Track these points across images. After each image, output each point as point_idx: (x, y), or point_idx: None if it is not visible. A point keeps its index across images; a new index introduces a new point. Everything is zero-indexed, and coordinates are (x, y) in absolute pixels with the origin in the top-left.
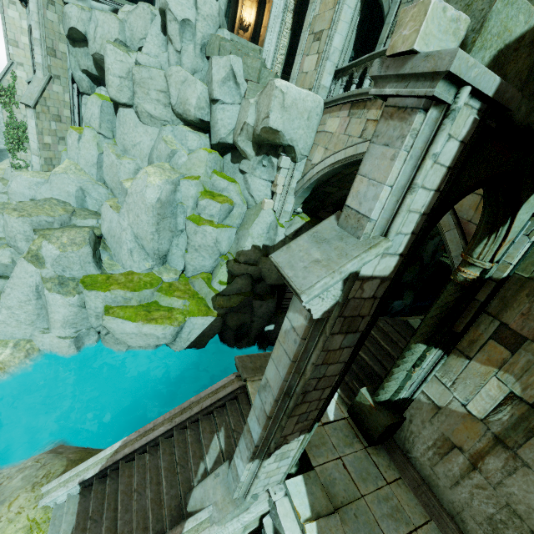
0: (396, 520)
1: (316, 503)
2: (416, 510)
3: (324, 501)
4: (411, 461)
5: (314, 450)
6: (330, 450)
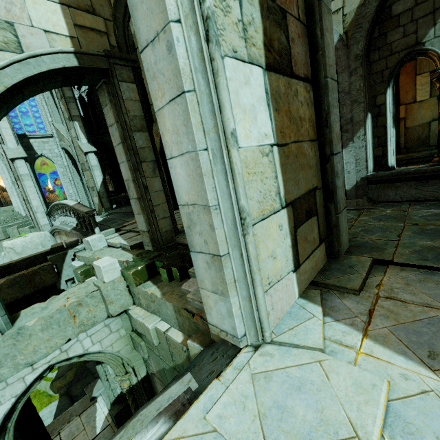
0: None
1: None
2: None
3: None
4: None
5: None
6: None
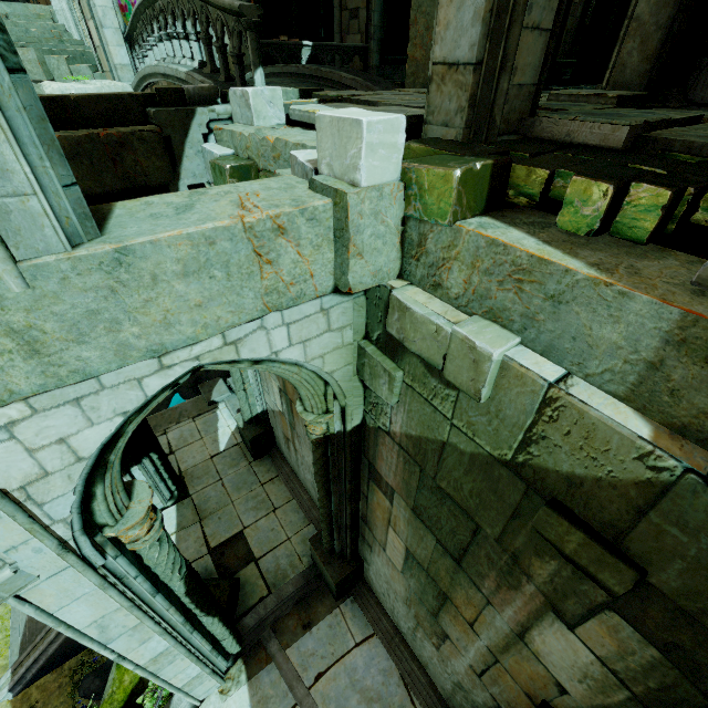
0: (259, 509)
1: (184, 521)
2: (283, 496)
3: (192, 517)
4: (287, 460)
5: (196, 481)
6: (212, 477)
